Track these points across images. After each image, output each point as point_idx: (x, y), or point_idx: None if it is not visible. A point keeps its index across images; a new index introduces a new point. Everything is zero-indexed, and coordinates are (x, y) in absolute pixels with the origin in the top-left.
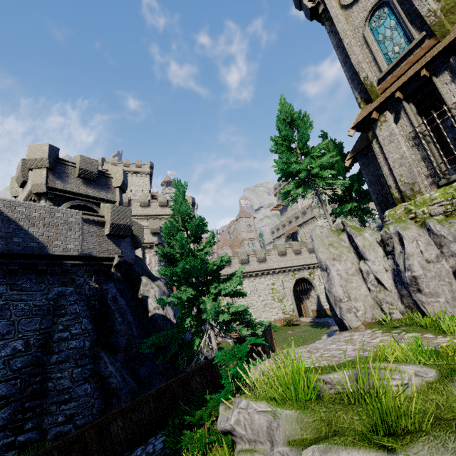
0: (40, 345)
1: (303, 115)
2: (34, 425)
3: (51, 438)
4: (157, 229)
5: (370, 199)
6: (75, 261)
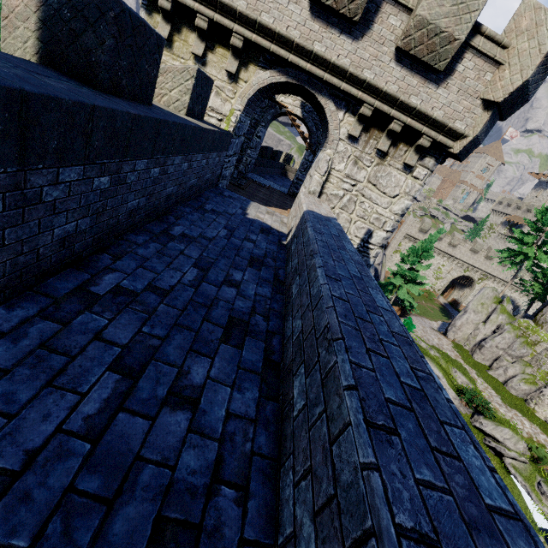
0: None
1: None
2: None
3: None
4: None
5: None
6: None
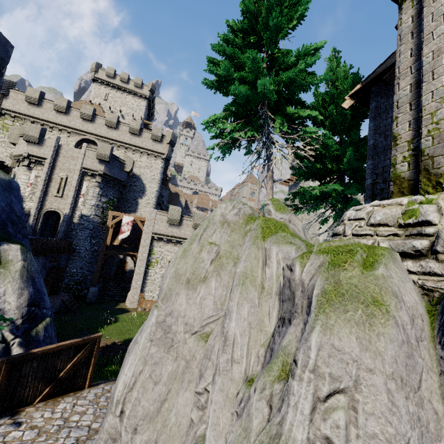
0: None
1: None
2: None
3: None
4: (106, 155)
5: None
6: None
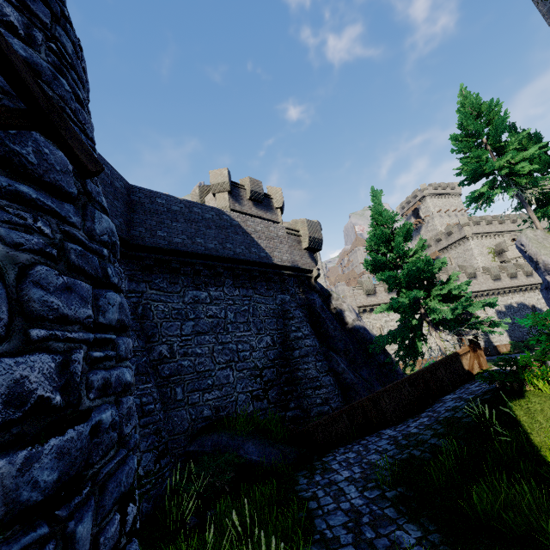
0: (280, 343)
1: (492, 103)
2: (296, 405)
3: (315, 415)
4: None
5: None
6: (289, 272)
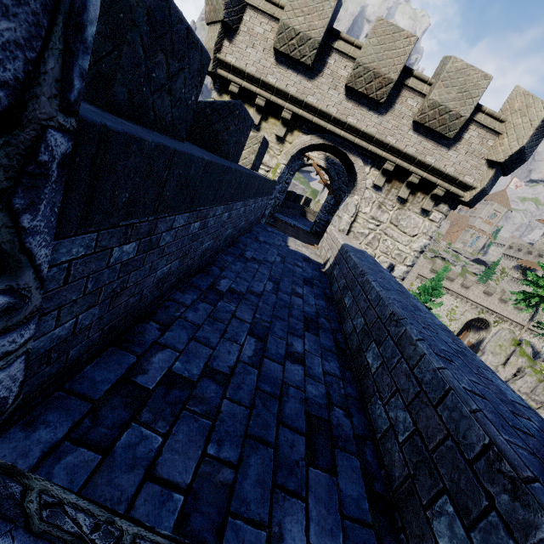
0: None
1: None
2: None
3: None
4: None
5: None
6: None
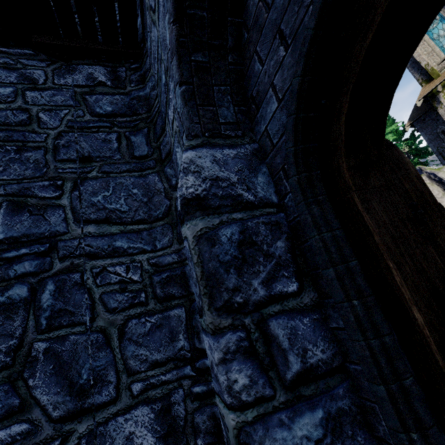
0: None
1: None
2: None
3: None
4: None
5: (425, 154)
6: None
